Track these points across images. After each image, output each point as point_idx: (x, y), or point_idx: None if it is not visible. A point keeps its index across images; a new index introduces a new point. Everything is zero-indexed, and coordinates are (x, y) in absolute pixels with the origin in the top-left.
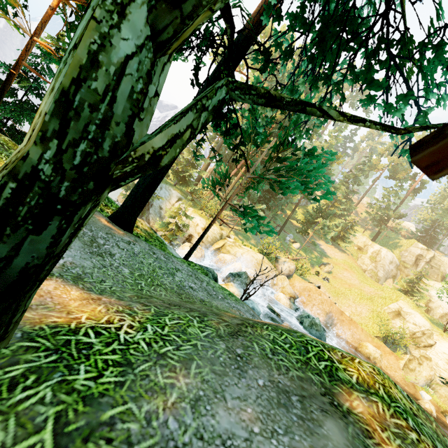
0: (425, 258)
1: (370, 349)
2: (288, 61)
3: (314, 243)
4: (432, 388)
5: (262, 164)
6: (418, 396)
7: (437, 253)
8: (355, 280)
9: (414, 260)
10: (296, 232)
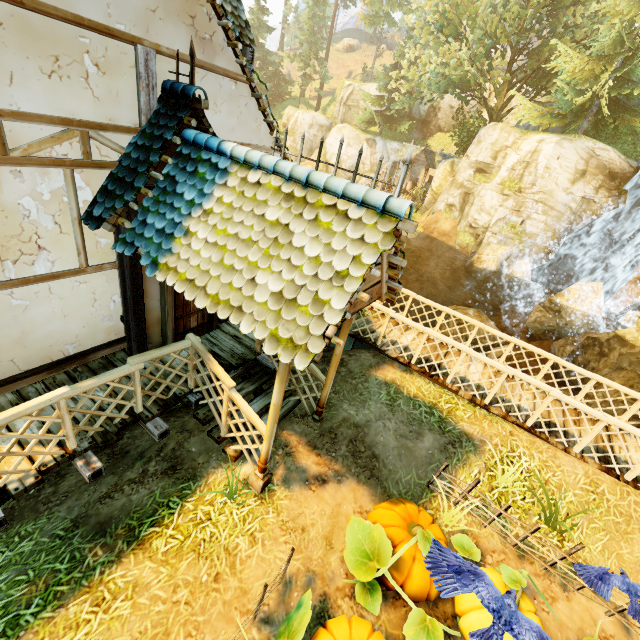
0: (343, 99)
1: None
2: None
3: None
4: None
5: None
6: None
7: (359, 84)
8: None
9: (339, 108)
10: None
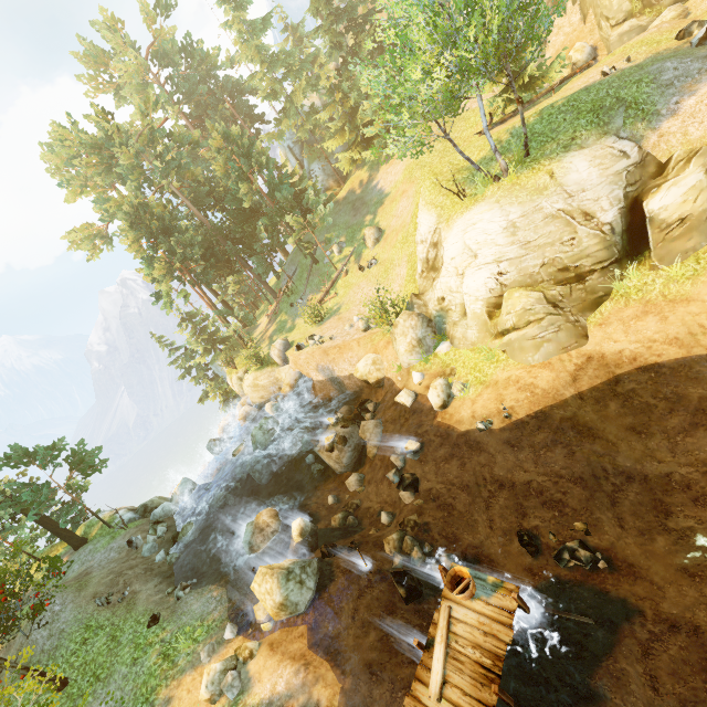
0: None
1: (360, 369)
2: (119, 60)
3: (327, 240)
4: (451, 336)
5: (196, 274)
6: (408, 385)
7: None
8: (409, 204)
9: None
10: (306, 255)
